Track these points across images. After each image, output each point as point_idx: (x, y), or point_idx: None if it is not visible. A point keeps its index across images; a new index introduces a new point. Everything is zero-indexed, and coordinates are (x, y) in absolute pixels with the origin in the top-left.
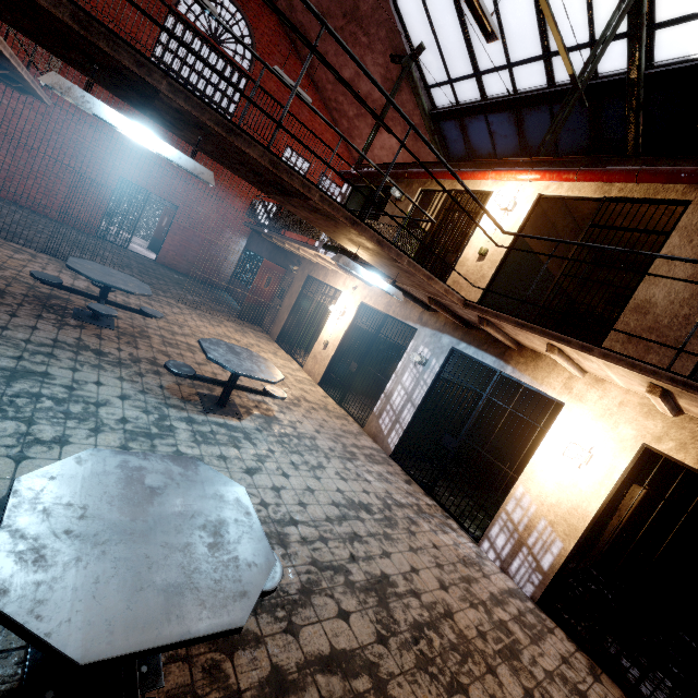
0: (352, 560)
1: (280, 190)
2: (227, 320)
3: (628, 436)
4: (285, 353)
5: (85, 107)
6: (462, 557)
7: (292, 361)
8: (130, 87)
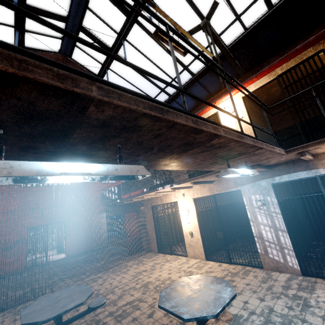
0: None
1: (179, 151)
2: (127, 261)
3: None
4: (170, 256)
5: (1, 175)
6: None
7: (178, 257)
8: (43, 136)
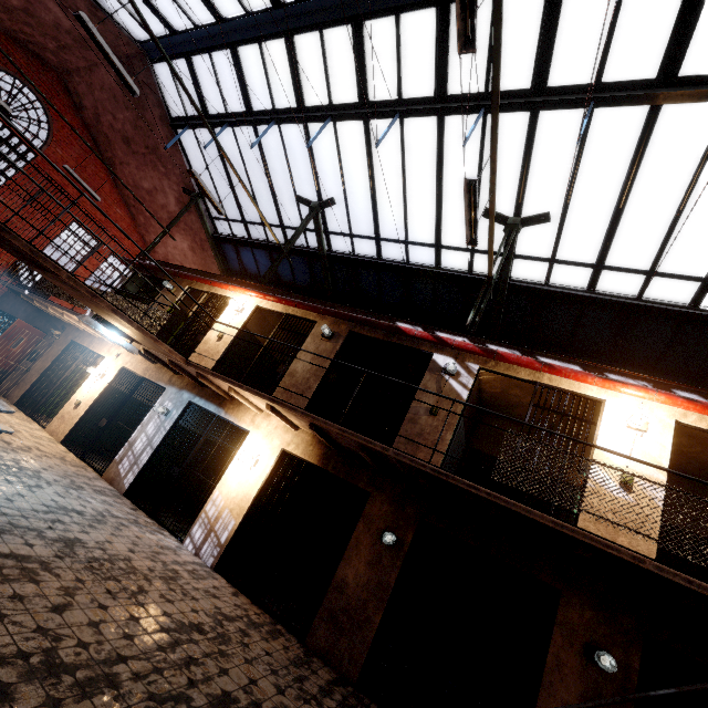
0: (50, 528)
1: (38, 266)
2: None
3: (277, 445)
4: (24, 415)
5: None
6: (162, 545)
7: (33, 422)
8: None
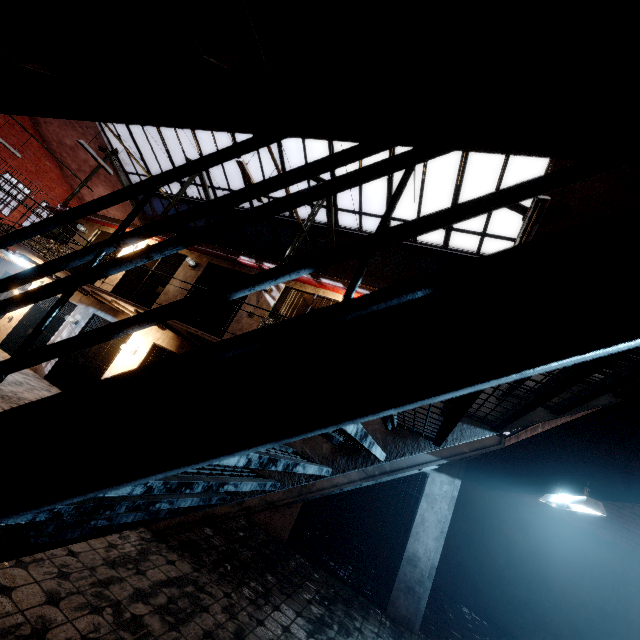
0: None
1: None
2: None
3: (150, 341)
4: None
5: None
6: None
7: None
8: None
